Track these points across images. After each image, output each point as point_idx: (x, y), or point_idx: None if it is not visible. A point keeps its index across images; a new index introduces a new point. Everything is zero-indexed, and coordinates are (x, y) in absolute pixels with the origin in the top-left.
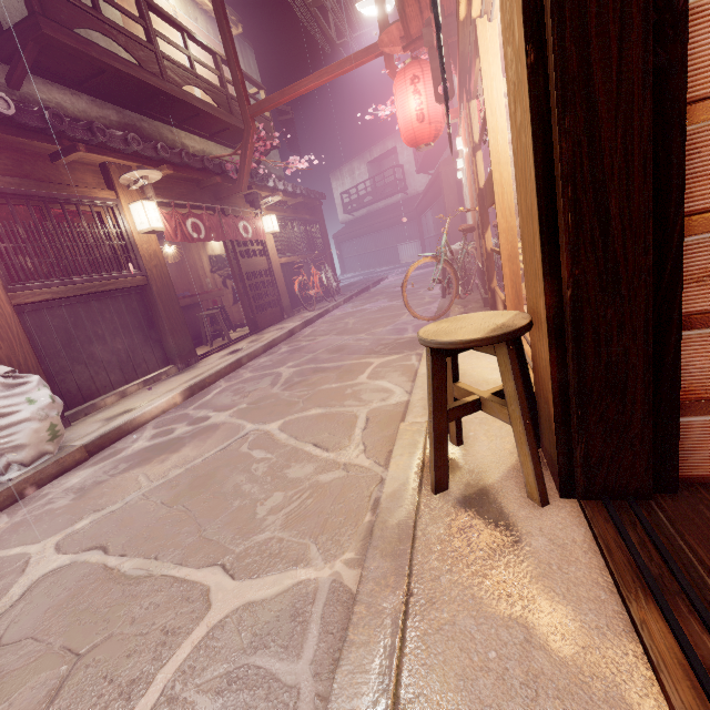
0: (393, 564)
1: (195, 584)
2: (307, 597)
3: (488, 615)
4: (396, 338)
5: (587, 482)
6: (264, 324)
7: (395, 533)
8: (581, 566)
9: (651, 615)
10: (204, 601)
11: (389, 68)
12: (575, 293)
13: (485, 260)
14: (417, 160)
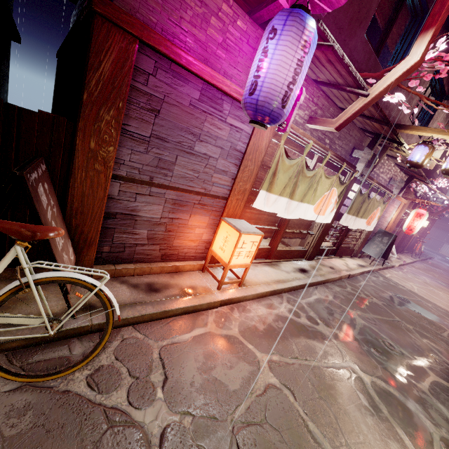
0: None
1: None
2: None
3: None
4: None
5: None
6: (397, 252)
7: None
8: None
9: None
10: None
11: None
12: None
13: None
14: None
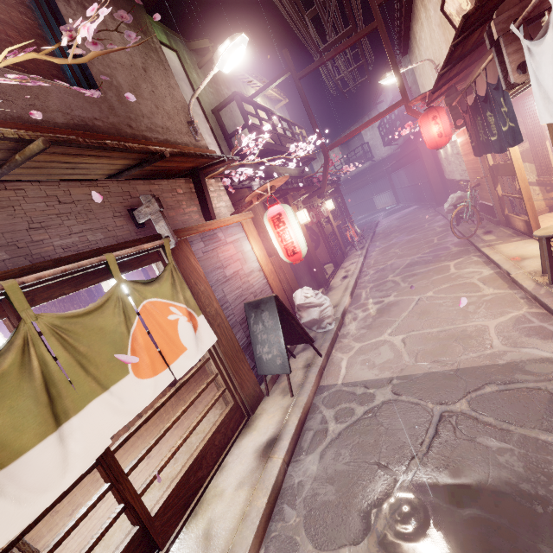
0: (552, 298)
1: (472, 325)
2: (521, 316)
3: None
4: (448, 252)
5: None
6: (339, 263)
7: (546, 294)
8: None
9: None
10: (483, 326)
11: (409, 111)
12: None
13: (498, 201)
14: (384, 138)
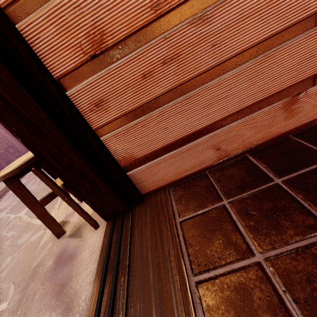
0: (21, 295)
1: None
2: None
3: (44, 313)
4: None
5: (103, 215)
6: None
7: (32, 272)
8: (94, 262)
9: (98, 287)
10: None
11: None
12: (23, 140)
13: None
14: None
